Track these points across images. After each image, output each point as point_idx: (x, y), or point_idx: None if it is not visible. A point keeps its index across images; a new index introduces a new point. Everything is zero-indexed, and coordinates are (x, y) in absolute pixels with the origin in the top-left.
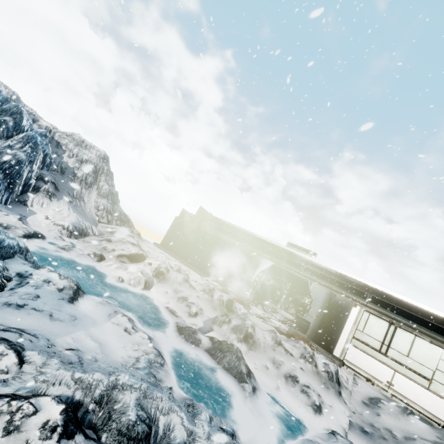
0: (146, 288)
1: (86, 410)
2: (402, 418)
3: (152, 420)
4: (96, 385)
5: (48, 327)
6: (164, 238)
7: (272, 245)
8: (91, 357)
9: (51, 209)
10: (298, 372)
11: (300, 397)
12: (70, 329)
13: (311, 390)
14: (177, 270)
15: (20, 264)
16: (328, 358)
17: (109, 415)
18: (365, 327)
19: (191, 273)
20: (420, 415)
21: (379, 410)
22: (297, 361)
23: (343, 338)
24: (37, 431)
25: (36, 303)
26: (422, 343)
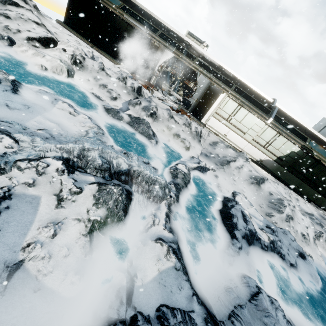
0: (70, 76)
1: (73, 161)
2: (225, 149)
3: (109, 162)
4: (73, 150)
5: (11, 115)
6: (66, 15)
7: (175, 34)
8: (57, 133)
9: None
10: (181, 132)
11: (180, 144)
12: (29, 115)
13: (186, 141)
14: (92, 58)
15: None
16: (198, 124)
17: (87, 162)
18: (224, 106)
19: (103, 60)
20: (233, 147)
21: (216, 147)
22: (181, 127)
23: (209, 113)
24: (55, 173)
25: None
26: (251, 116)
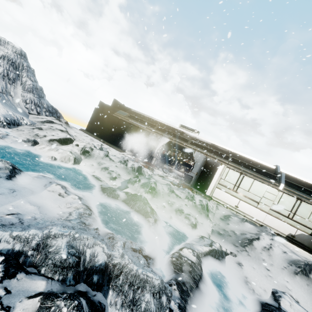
0: (76, 163)
1: (26, 256)
2: (241, 224)
3: (81, 253)
4: (32, 238)
5: None
6: (88, 125)
7: (169, 127)
8: (30, 217)
9: None
10: (184, 207)
11: (184, 221)
12: (10, 199)
13: (191, 216)
14: (100, 149)
15: None
16: (202, 196)
17: (45, 256)
18: (226, 177)
19: (111, 150)
20: (250, 220)
21: (229, 221)
22: (183, 201)
23: (212, 184)
24: None
25: None
26: (257, 183)
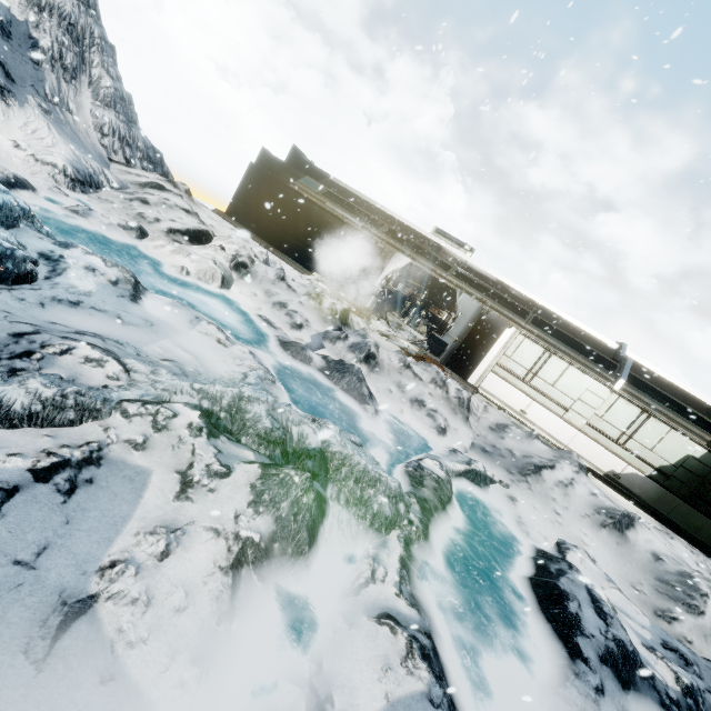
0: (224, 287)
1: (218, 417)
2: (526, 441)
3: (285, 429)
4: (221, 396)
5: (123, 332)
6: (232, 203)
7: (412, 231)
8: (193, 370)
9: (16, 127)
10: (426, 397)
11: (425, 421)
12: (151, 336)
13: (439, 415)
14: (265, 262)
15: (35, 239)
16: (461, 385)
17: (243, 423)
18: (515, 352)
19: (283, 267)
20: (543, 440)
21: (504, 434)
22: (427, 386)
23: (484, 365)
24: (186, 430)
25: (92, 301)
26: (575, 372)
